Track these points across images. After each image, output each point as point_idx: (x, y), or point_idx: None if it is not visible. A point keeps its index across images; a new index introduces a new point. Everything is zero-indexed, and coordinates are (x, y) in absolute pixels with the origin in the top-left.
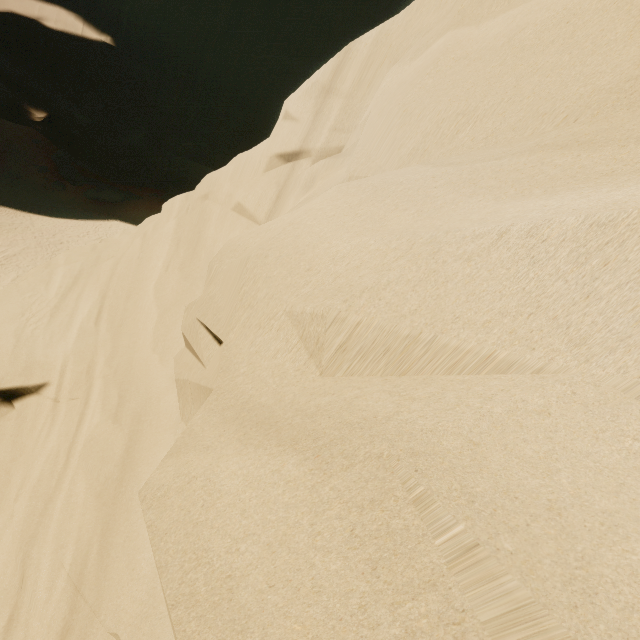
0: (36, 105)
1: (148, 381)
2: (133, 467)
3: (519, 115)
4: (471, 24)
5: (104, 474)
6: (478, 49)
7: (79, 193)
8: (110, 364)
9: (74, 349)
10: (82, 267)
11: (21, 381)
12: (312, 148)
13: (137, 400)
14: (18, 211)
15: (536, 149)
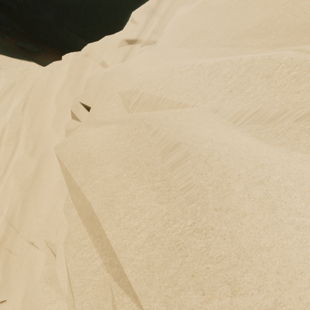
0: None
1: (49, 140)
2: (39, 176)
3: (220, 35)
4: None
5: (24, 178)
6: (215, 5)
7: (12, 42)
8: (29, 131)
9: (10, 121)
10: (15, 80)
11: None
12: (142, 39)
13: (43, 148)
14: None
15: (218, 46)
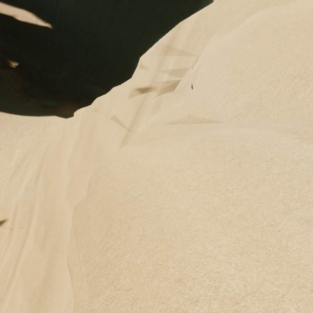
0: (13, 59)
1: (62, 221)
2: (50, 284)
3: None
4: (278, 4)
5: (33, 286)
6: (294, 21)
7: (36, 102)
8: (42, 208)
9: (22, 199)
10: (30, 148)
11: None
12: (157, 86)
13: (55, 235)
14: (4, 113)
15: None
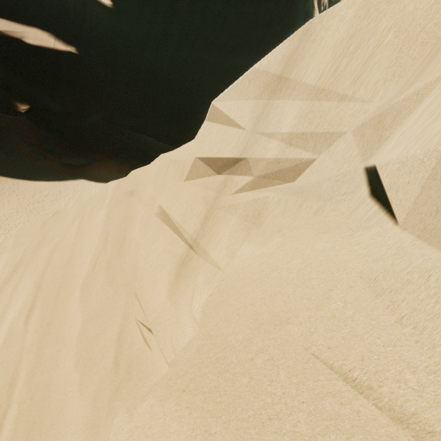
0: (21, 100)
1: (59, 428)
2: None
3: None
4: None
5: None
6: None
7: (56, 160)
8: (29, 383)
9: None
10: (24, 252)
11: None
12: (252, 166)
13: None
14: (8, 178)
15: None
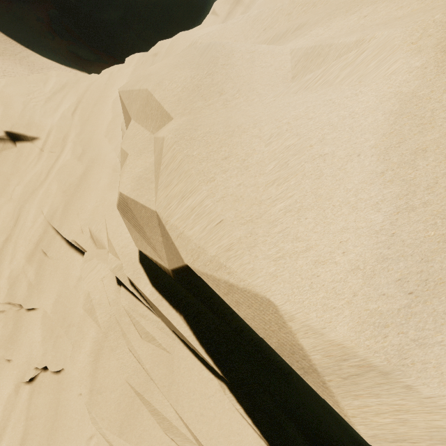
0: None
1: (100, 148)
2: (86, 180)
3: None
4: None
5: (69, 182)
6: None
7: (64, 45)
8: (78, 137)
9: (57, 123)
10: (68, 81)
11: (24, 131)
12: None
13: (93, 153)
14: (18, 44)
15: None
